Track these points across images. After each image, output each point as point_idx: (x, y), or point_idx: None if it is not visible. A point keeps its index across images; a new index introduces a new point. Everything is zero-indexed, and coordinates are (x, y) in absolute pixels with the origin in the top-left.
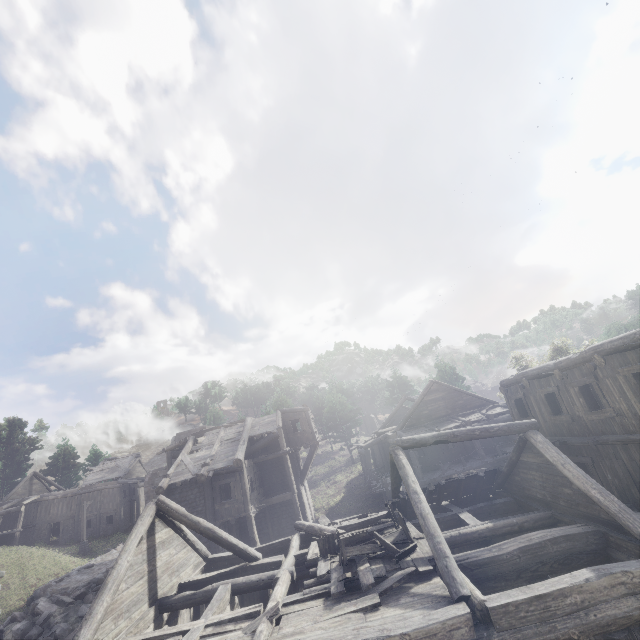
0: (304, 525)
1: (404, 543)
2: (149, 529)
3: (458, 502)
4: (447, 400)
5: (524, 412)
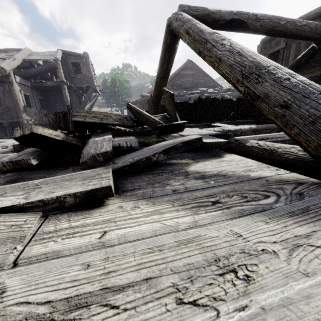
0: None
1: None
2: None
3: None
4: (195, 77)
5: None
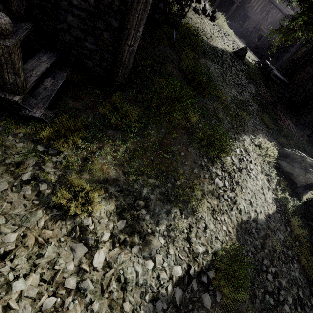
0: None
1: None
2: None
3: None
4: None
5: None
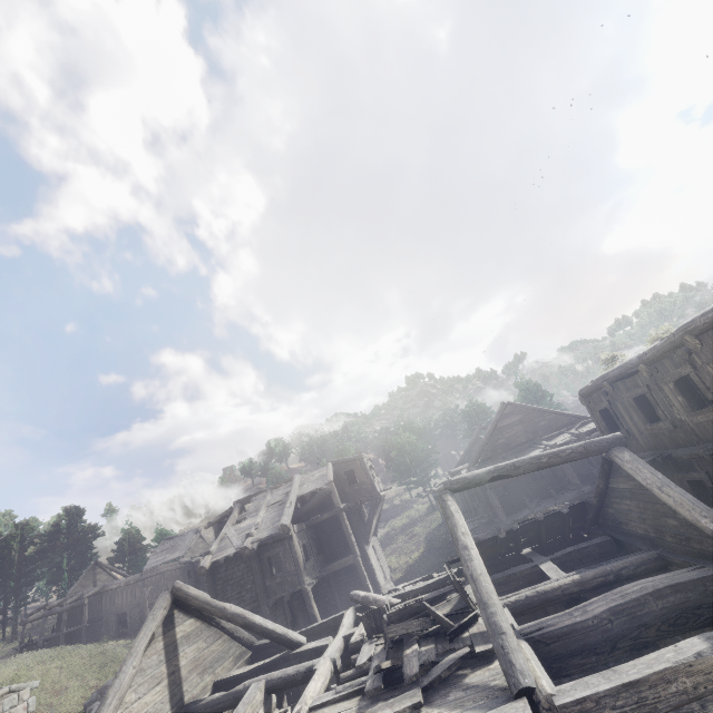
0: (359, 596)
1: (464, 612)
2: (166, 623)
3: (544, 548)
4: (526, 423)
5: (614, 425)
